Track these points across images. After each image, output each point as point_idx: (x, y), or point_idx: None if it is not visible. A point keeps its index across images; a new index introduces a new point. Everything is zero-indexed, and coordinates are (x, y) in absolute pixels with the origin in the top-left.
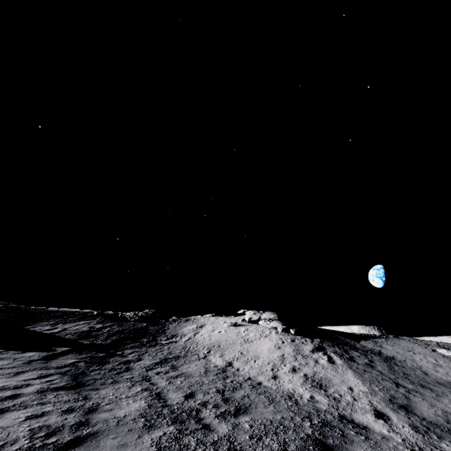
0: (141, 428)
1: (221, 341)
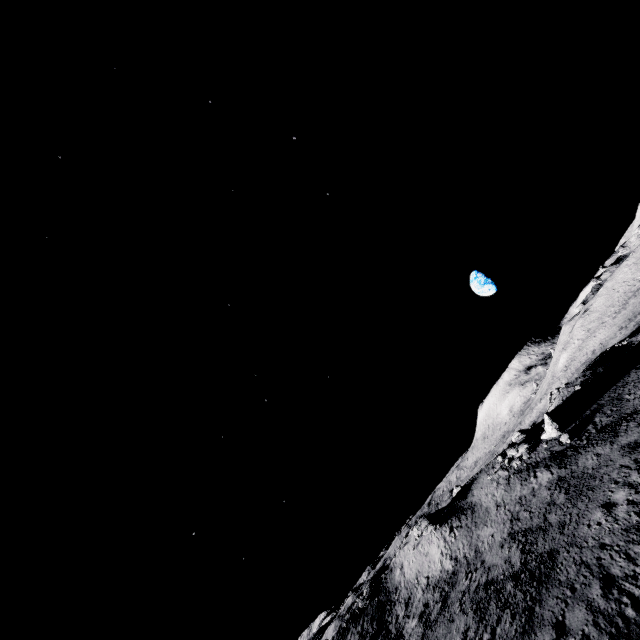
0: (420, 621)
1: (417, 567)
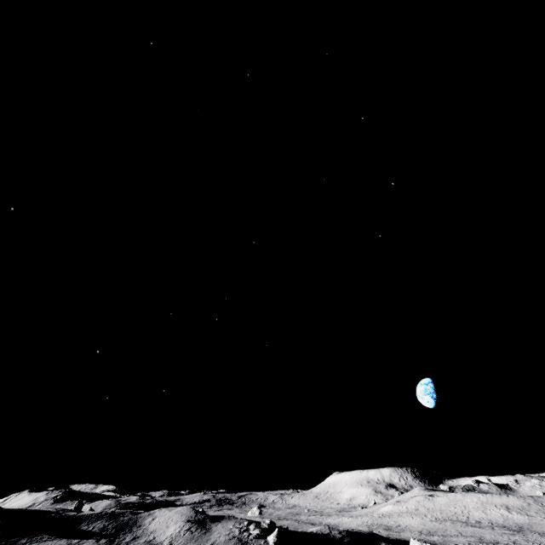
0: None
1: (158, 528)
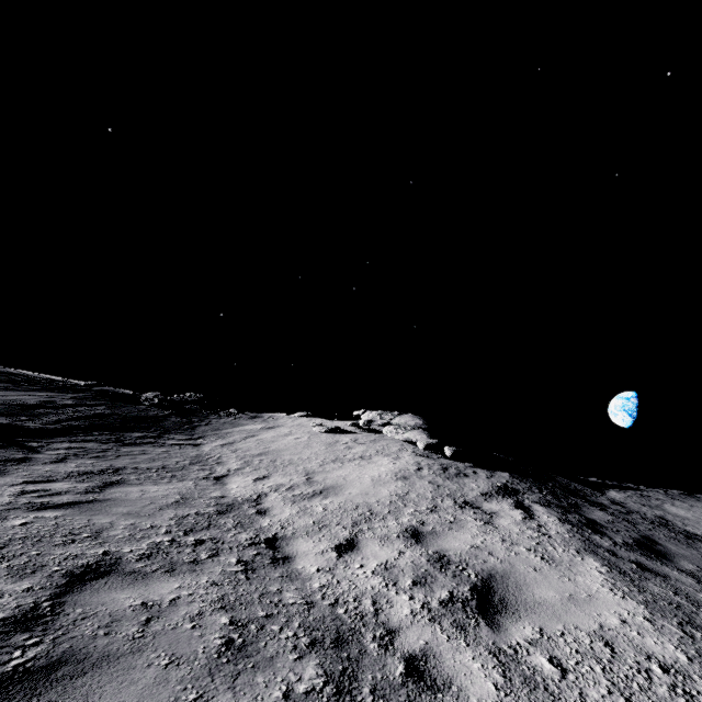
0: None
1: (286, 453)
